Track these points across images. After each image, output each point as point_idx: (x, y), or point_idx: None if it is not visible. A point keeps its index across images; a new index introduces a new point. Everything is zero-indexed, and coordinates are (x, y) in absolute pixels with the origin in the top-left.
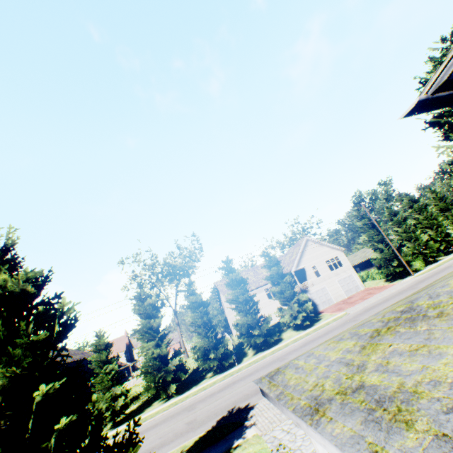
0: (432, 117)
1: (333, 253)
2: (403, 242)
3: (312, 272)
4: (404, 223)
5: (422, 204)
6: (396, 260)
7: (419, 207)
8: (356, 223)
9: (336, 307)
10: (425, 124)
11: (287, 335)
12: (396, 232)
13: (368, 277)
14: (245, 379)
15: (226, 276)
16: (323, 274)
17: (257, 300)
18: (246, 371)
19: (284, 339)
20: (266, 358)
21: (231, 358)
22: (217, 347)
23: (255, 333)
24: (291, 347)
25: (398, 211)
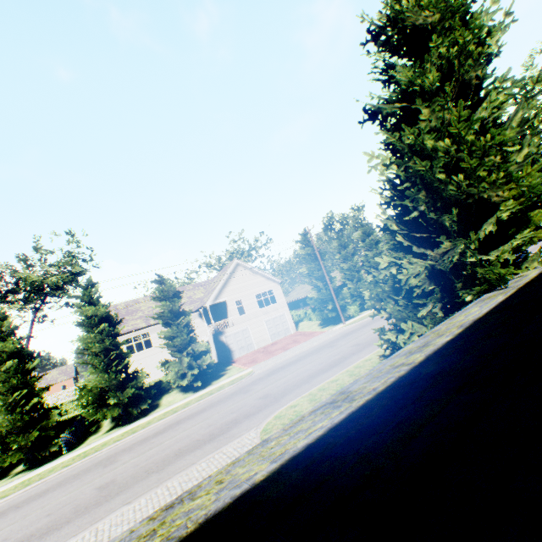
0: (377, 104)
1: (267, 286)
2: (346, 281)
3: (235, 308)
4: (351, 259)
5: (375, 239)
6: (332, 304)
7: (371, 242)
8: (299, 251)
9: (252, 357)
10: (365, 112)
11: (168, 400)
12: (342, 268)
13: (306, 317)
14: (20, 510)
15: (82, 309)
16: (249, 311)
17: (128, 350)
18: (53, 478)
19: (160, 406)
20: (101, 451)
21: (55, 444)
22: (35, 426)
23: (111, 402)
24: (148, 431)
25: (349, 244)
